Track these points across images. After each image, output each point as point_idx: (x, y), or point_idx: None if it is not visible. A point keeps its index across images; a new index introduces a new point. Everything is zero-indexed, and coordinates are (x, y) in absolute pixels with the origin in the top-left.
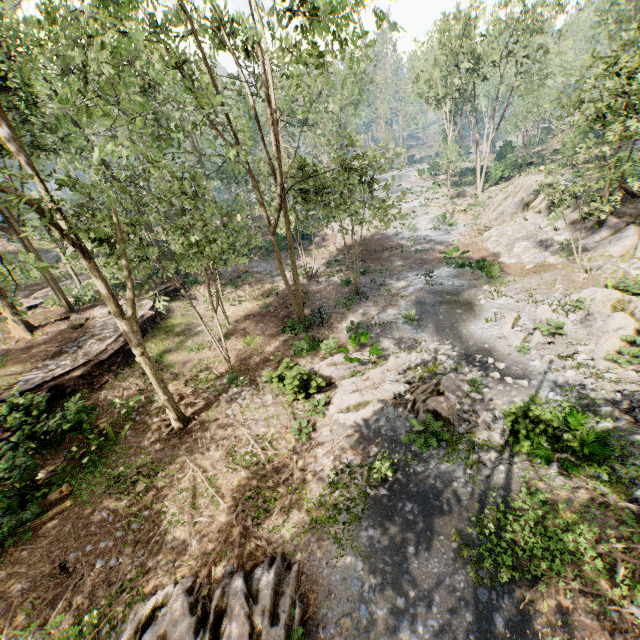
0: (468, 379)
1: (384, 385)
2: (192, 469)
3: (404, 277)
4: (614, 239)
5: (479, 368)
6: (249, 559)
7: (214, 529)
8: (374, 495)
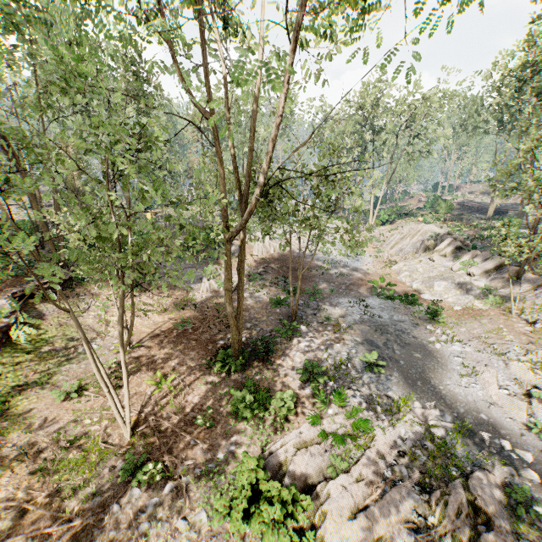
0: (500, 482)
1: (388, 490)
2: None
3: (336, 303)
4: (541, 294)
5: (499, 458)
6: None
7: None
8: None
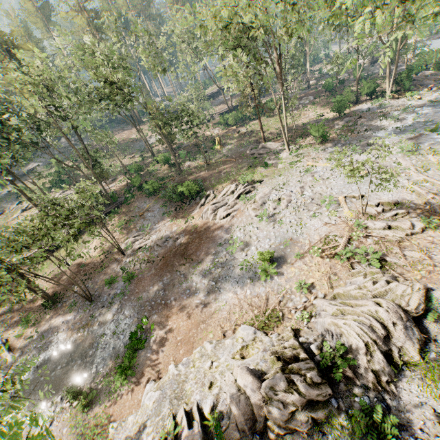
0: None
1: None
2: None
3: (122, 311)
4: None
5: None
6: None
7: None
8: None
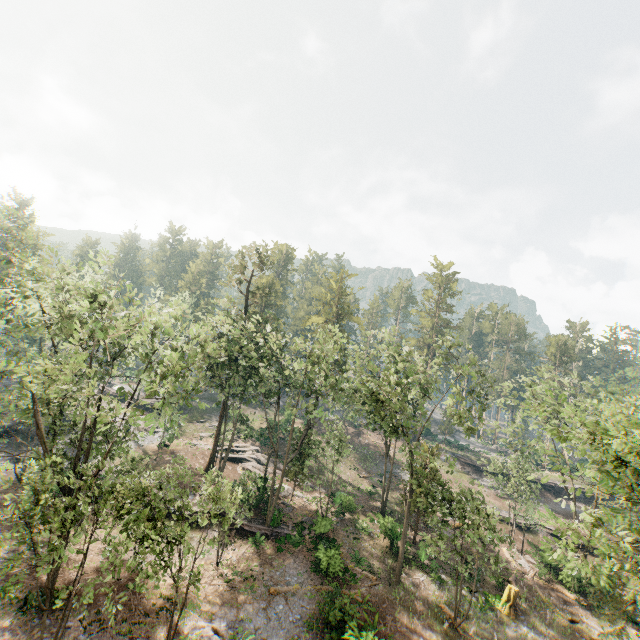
0: None
1: None
2: None
3: None
4: None
5: None
6: None
7: None
8: None
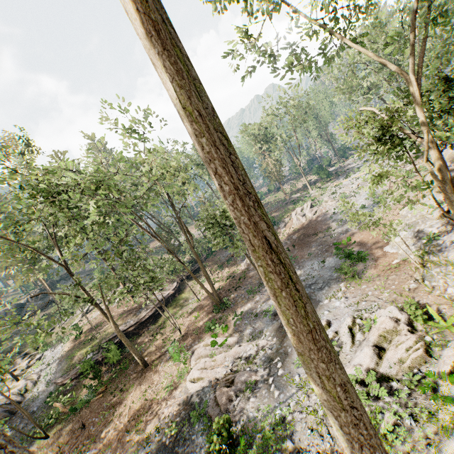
0: (255, 378)
1: (219, 367)
2: (133, 393)
3: (304, 266)
4: None
5: (269, 370)
6: (115, 451)
7: (118, 429)
8: (163, 442)
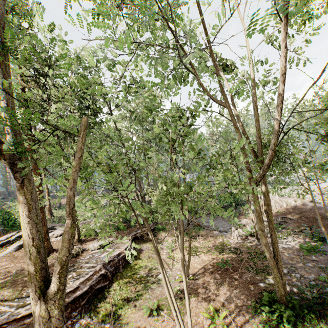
0: None
1: None
2: None
3: None
4: None
5: None
6: None
7: None
8: None
